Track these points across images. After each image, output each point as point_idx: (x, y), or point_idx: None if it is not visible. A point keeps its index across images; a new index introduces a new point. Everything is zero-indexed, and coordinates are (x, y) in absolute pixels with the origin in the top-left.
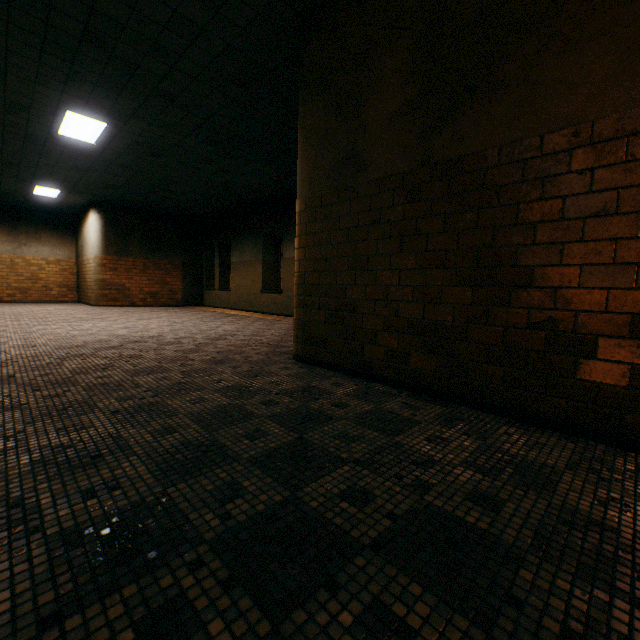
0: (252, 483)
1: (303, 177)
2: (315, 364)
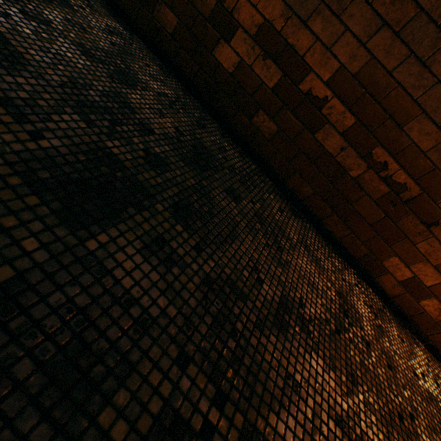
0: None
1: None
2: None
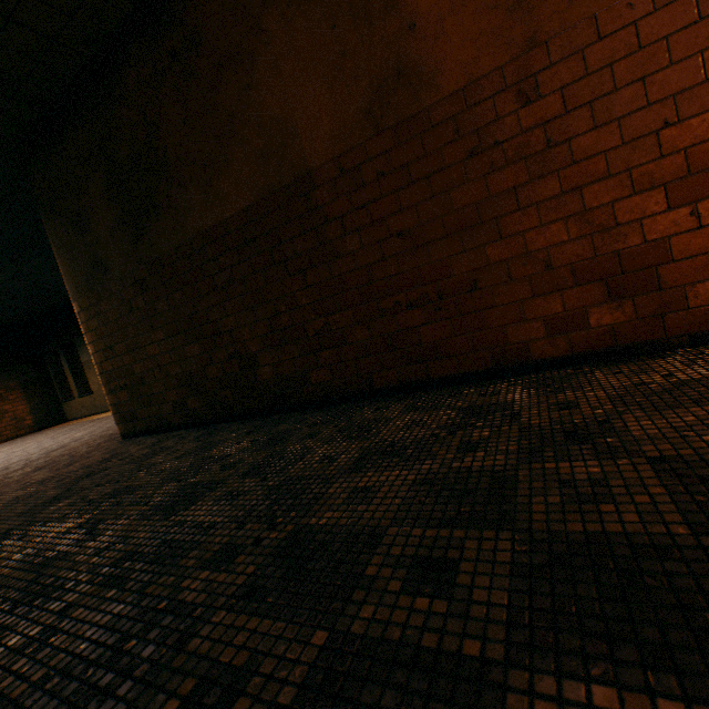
0: (8, 524)
1: (70, 284)
2: (137, 436)
